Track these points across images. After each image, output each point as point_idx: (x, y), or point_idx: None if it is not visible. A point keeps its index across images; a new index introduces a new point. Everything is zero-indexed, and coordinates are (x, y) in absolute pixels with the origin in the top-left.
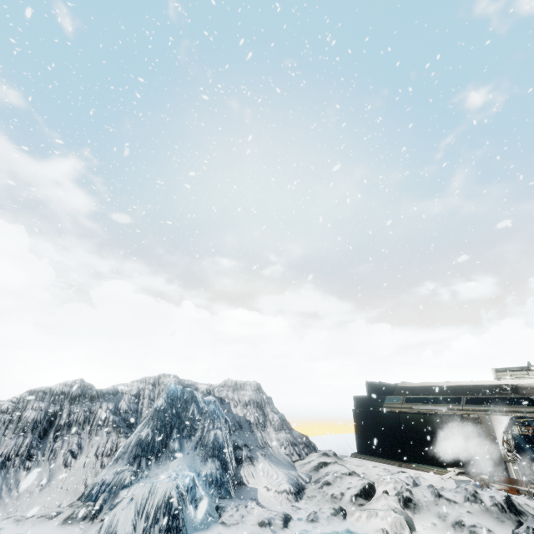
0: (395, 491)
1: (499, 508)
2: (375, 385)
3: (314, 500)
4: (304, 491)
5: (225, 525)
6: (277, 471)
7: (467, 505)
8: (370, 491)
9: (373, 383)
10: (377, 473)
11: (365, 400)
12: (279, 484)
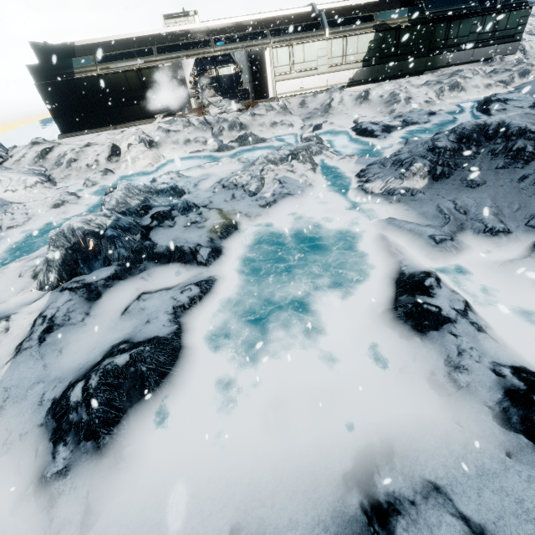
0: (136, 141)
1: (202, 124)
2: (44, 48)
3: (71, 177)
4: (52, 177)
5: (18, 227)
6: (1, 174)
7: (186, 130)
8: (118, 150)
9: (39, 45)
10: (106, 139)
11: (44, 69)
12: (23, 181)
